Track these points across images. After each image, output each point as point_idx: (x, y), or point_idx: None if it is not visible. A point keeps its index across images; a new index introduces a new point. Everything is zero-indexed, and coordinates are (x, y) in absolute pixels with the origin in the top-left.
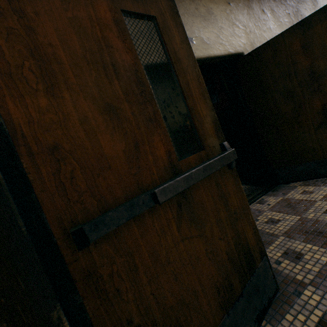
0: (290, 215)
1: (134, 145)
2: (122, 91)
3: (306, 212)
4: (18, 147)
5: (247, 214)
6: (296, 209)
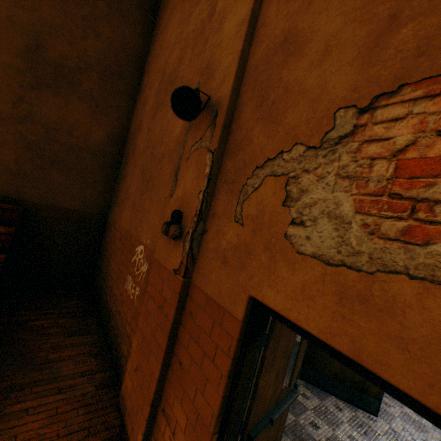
0: (290, 412)
1: (274, 390)
2: (283, 363)
3: (300, 415)
4: (255, 398)
5: (284, 423)
6: (294, 408)
